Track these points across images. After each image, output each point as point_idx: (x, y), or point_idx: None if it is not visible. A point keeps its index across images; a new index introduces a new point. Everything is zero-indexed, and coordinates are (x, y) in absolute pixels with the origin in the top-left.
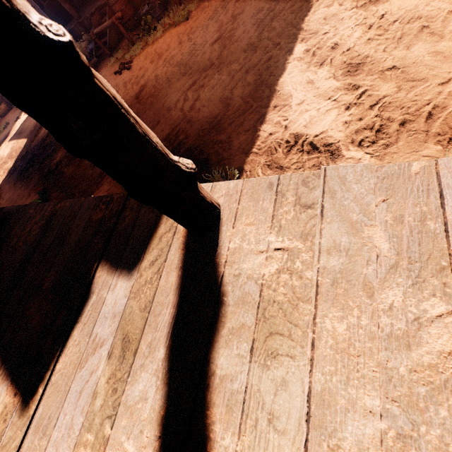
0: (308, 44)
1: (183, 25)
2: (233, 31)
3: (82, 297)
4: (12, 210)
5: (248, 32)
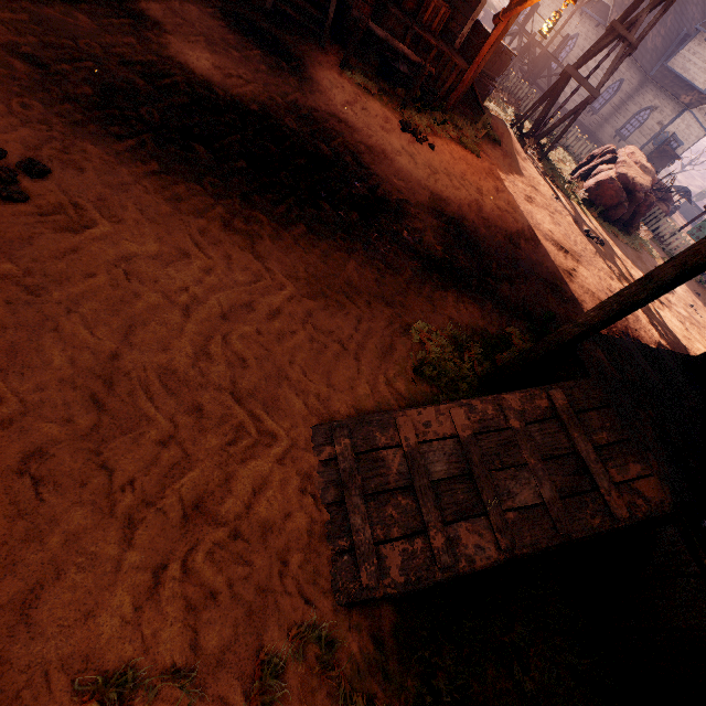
0: (617, 285)
1: (476, 158)
2: (555, 228)
3: None
4: (686, 358)
5: (567, 240)
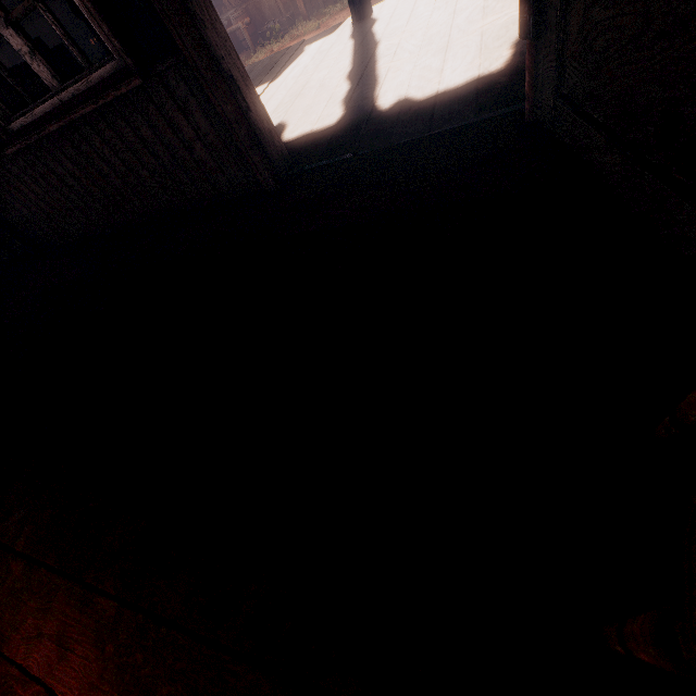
0: None
1: (314, 33)
2: None
3: (282, 67)
4: None
5: None
